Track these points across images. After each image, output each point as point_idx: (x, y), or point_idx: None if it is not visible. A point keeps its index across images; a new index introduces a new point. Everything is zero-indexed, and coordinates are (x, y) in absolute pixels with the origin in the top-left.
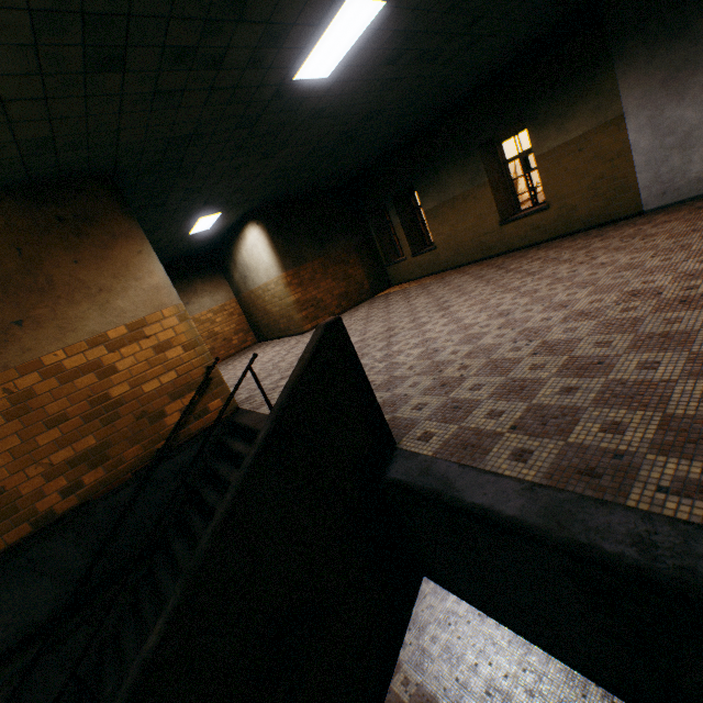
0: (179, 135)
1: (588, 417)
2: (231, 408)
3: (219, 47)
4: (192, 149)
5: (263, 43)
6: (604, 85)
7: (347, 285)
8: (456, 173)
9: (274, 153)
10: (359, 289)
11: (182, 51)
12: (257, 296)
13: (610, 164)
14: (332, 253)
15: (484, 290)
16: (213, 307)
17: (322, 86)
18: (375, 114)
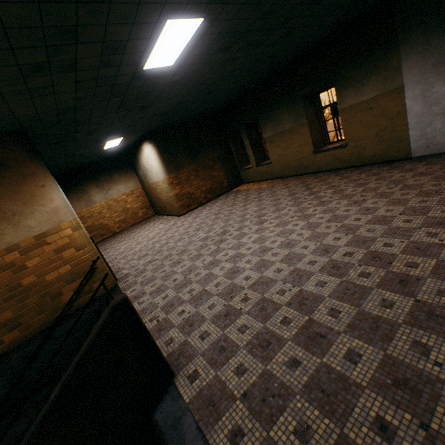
0: (64, 107)
1: (292, 408)
2: (110, 286)
3: (68, 59)
4: (80, 112)
5: (106, 53)
6: (391, 62)
7: (212, 183)
8: (286, 114)
9: (148, 106)
10: (220, 186)
11: (37, 65)
12: (153, 187)
13: (391, 121)
14: (202, 161)
15: (290, 210)
16: (126, 191)
17: (170, 69)
18: (222, 78)
